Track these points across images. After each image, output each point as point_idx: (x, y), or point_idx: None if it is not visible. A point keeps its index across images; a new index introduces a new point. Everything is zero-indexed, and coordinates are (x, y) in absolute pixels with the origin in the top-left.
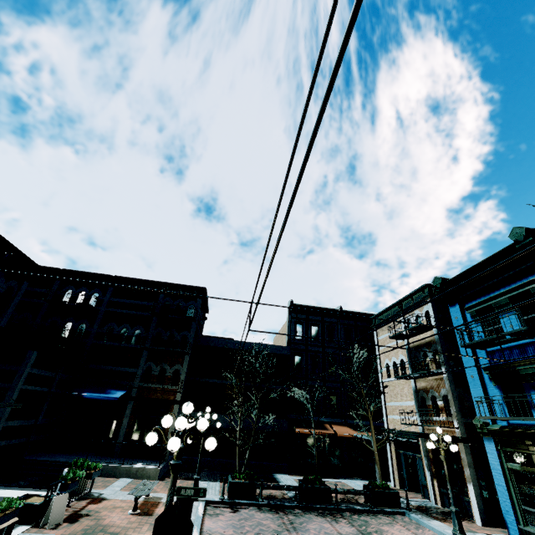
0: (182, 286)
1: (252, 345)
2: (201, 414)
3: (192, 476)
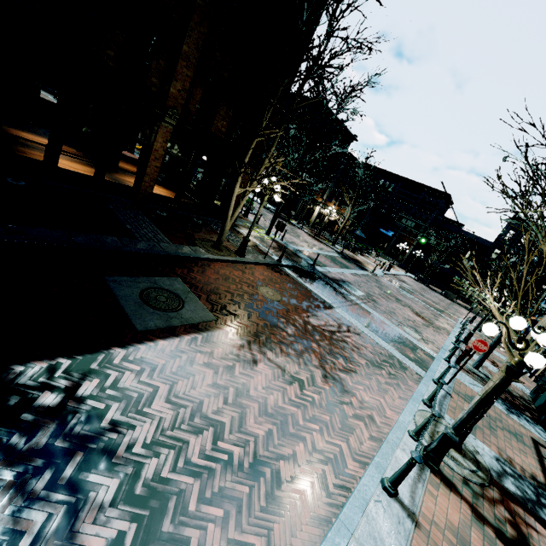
0: (436, 190)
1: (467, 233)
2: (417, 251)
3: (409, 272)
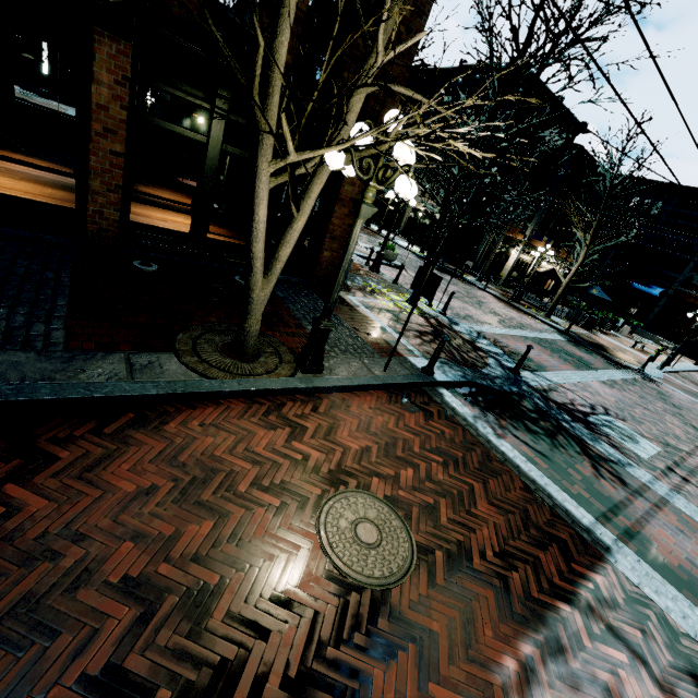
0: None
1: None
2: None
3: None
